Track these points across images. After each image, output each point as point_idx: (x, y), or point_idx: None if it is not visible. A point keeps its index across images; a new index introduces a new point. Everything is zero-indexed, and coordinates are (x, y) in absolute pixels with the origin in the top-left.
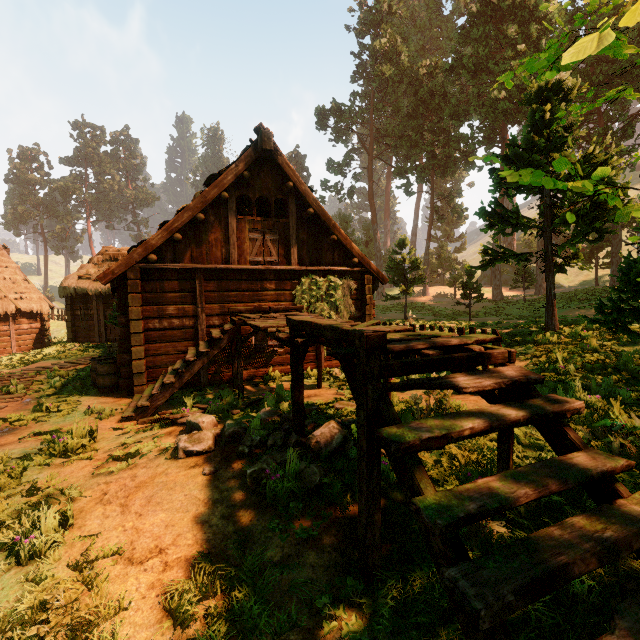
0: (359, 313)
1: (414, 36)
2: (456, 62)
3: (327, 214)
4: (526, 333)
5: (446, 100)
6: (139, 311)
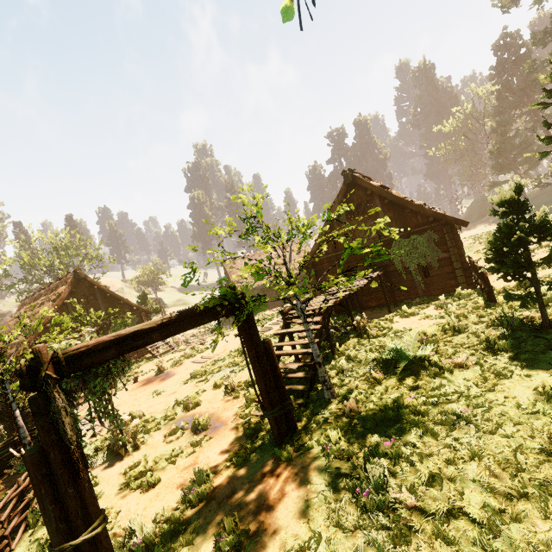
0: (447, 254)
1: None
2: None
3: (398, 197)
4: None
5: None
6: (315, 280)
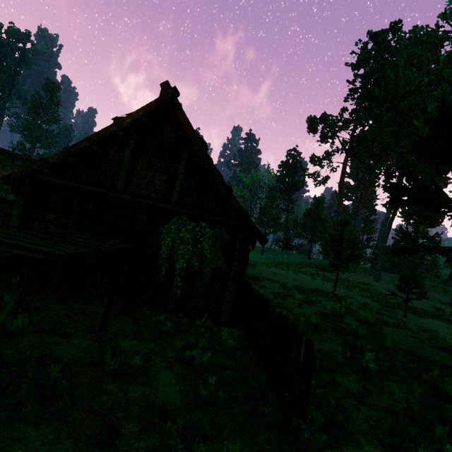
0: (227, 266)
1: (409, 70)
2: (437, 77)
3: (212, 164)
4: (438, 361)
5: (425, 111)
6: (20, 210)
